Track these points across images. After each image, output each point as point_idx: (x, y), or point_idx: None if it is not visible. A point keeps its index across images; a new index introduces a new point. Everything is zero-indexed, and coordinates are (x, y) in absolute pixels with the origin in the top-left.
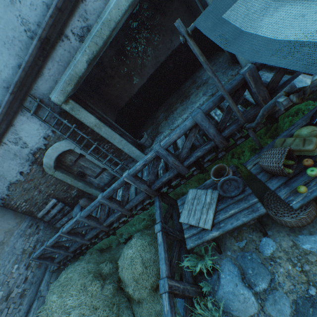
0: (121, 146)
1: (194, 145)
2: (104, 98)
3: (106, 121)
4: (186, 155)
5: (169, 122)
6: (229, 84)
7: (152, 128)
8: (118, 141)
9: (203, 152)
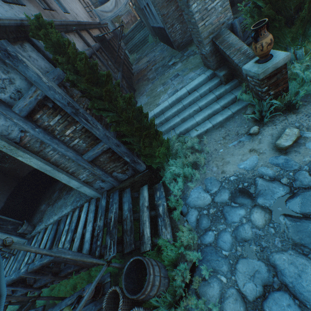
0: None
1: None
2: (3, 170)
3: None
4: (12, 292)
5: (50, 213)
6: (17, 273)
7: (46, 204)
8: None
9: (25, 292)
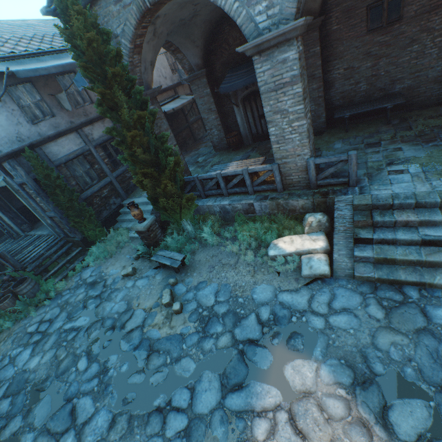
0: (10, 223)
1: (13, 254)
2: None
3: (7, 207)
4: None
5: (43, 227)
6: None
7: None
8: (8, 220)
9: None
